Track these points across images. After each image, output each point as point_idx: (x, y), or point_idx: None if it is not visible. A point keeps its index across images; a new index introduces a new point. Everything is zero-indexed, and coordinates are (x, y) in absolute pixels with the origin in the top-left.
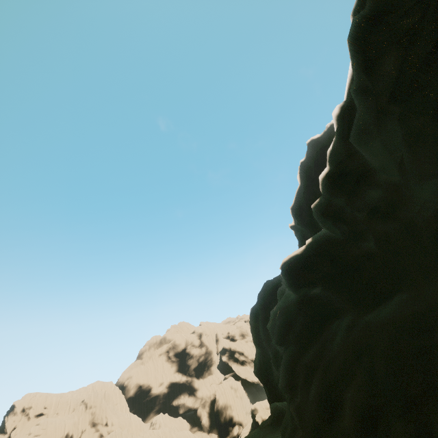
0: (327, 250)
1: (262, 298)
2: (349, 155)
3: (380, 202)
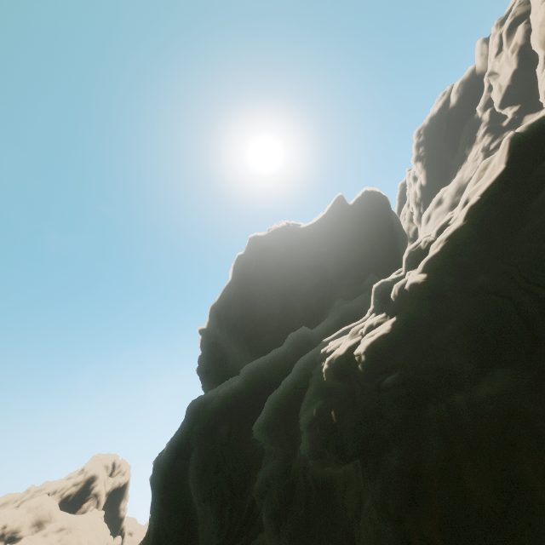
0: (414, 330)
1: (192, 422)
2: (470, 241)
3: (481, 287)
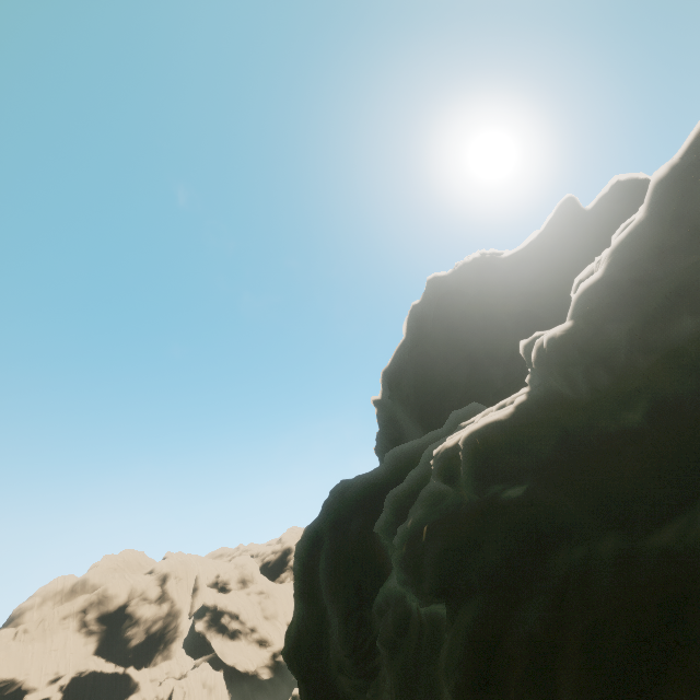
0: (556, 418)
1: (331, 509)
2: (659, 252)
3: (691, 341)
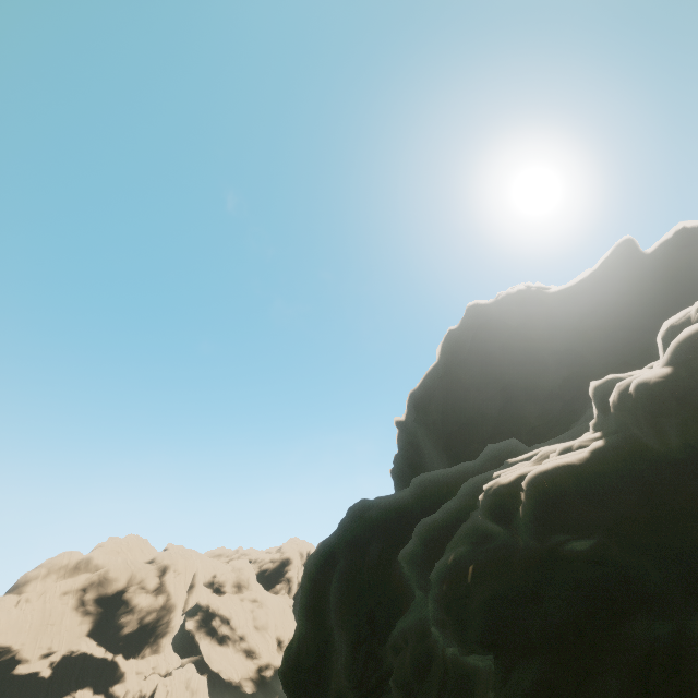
0: (639, 470)
1: (348, 528)
2: None
3: None
